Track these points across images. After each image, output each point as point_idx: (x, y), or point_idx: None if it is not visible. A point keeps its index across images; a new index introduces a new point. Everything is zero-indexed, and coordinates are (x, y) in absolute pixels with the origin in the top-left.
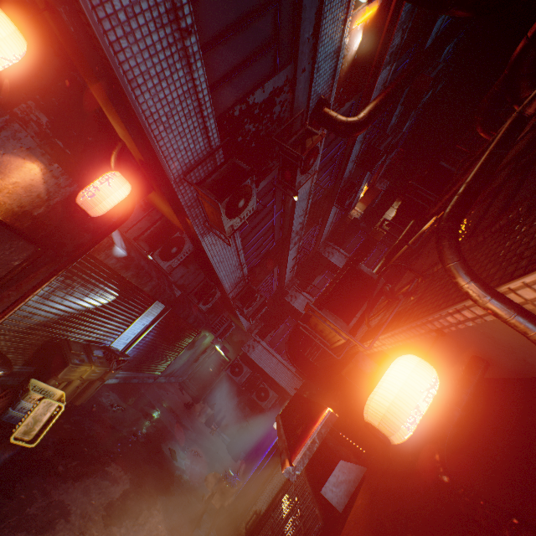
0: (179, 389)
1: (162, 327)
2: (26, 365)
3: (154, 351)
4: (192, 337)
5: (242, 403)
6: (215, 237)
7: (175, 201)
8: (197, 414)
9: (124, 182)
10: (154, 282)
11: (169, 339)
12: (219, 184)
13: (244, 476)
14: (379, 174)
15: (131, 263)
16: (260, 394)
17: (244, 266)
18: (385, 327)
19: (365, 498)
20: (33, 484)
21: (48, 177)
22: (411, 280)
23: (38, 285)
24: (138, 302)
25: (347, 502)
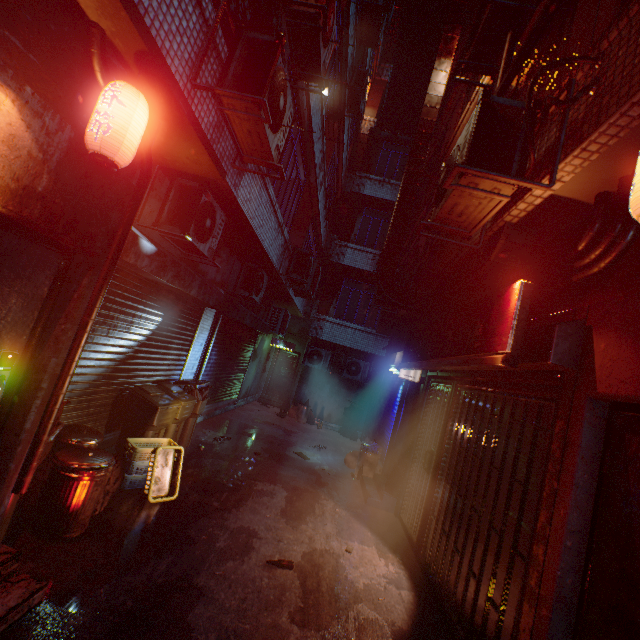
0: (262, 405)
1: (221, 342)
2: (108, 432)
3: (223, 373)
4: (252, 344)
5: (335, 387)
6: (247, 189)
7: (199, 126)
8: (295, 418)
9: (136, 93)
10: (198, 281)
11: (232, 354)
12: (244, 80)
13: (379, 443)
14: (378, 57)
15: (165, 260)
16: (351, 369)
17: (284, 228)
18: (547, 165)
19: (610, 338)
20: (203, 525)
21: (27, 117)
22: (563, 89)
23: (90, 306)
24: (187, 318)
25: (581, 358)
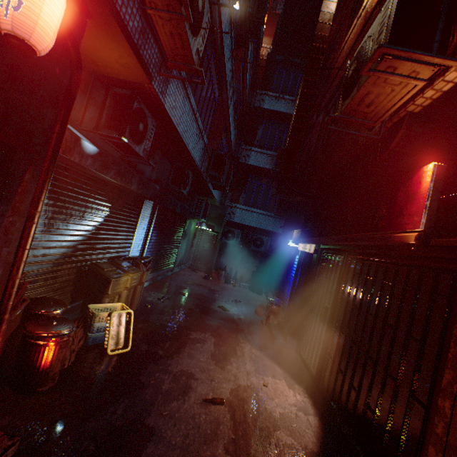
0: (192, 270)
1: (159, 226)
2: (73, 300)
3: (162, 249)
4: (182, 227)
5: (245, 257)
6: (173, 97)
7: (123, 24)
8: (216, 280)
9: None
10: (136, 178)
11: (168, 235)
12: None
13: (280, 298)
14: None
15: (107, 160)
16: (257, 243)
17: (204, 134)
18: None
19: None
20: (151, 371)
21: None
22: None
23: (34, 199)
24: (130, 208)
25: None
